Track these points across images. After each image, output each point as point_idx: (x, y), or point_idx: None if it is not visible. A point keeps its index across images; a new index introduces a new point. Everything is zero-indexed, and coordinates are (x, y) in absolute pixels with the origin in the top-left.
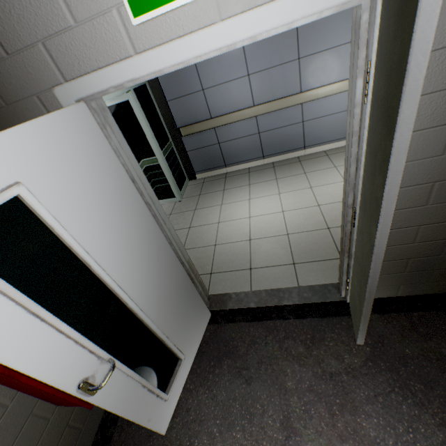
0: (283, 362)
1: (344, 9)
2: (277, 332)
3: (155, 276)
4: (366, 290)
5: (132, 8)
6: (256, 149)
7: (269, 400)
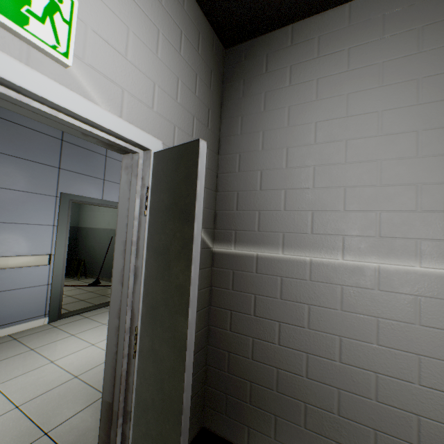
0: None
1: (131, 148)
2: None
3: None
4: (181, 429)
5: None
6: None
7: None
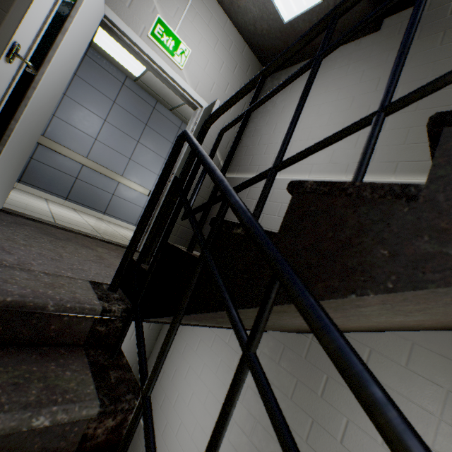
0: (94, 245)
1: (196, 105)
2: (87, 239)
3: (46, 99)
4: None
5: (152, 33)
6: (65, 188)
7: (82, 248)
